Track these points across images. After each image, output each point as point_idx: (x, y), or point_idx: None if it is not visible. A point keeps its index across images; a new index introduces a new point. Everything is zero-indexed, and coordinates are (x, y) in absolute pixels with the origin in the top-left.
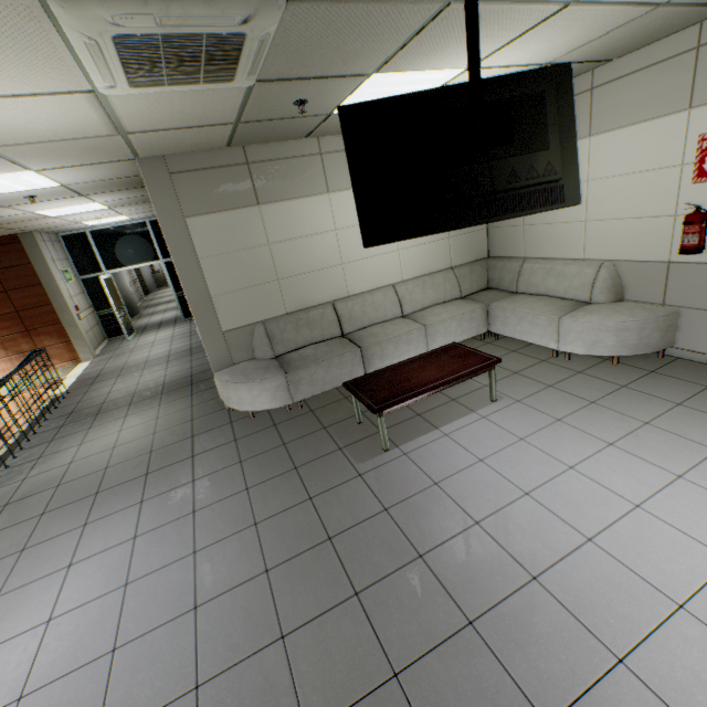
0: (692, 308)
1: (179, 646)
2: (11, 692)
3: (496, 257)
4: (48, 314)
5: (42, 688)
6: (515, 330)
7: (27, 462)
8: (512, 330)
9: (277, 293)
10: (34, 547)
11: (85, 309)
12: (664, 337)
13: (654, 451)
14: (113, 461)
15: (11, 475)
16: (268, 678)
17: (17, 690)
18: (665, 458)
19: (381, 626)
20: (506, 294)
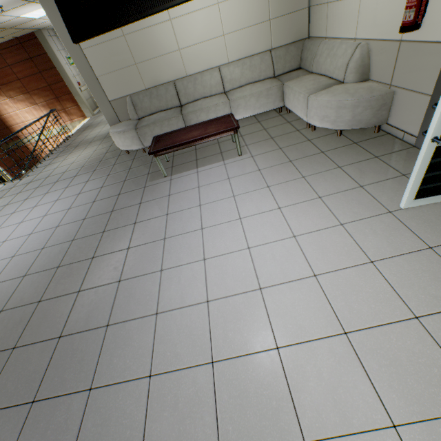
0: (405, 89)
1: (46, 237)
2: (4, 239)
3: (312, 38)
4: (63, 87)
5: (10, 240)
6: (292, 106)
7: (44, 166)
8: (291, 106)
9: (137, 74)
10: (29, 199)
11: (85, 85)
12: (376, 115)
13: (285, 193)
14: (68, 169)
15: (37, 171)
16: (61, 250)
17: (5, 239)
18: (285, 198)
19: (101, 243)
20: (305, 74)
